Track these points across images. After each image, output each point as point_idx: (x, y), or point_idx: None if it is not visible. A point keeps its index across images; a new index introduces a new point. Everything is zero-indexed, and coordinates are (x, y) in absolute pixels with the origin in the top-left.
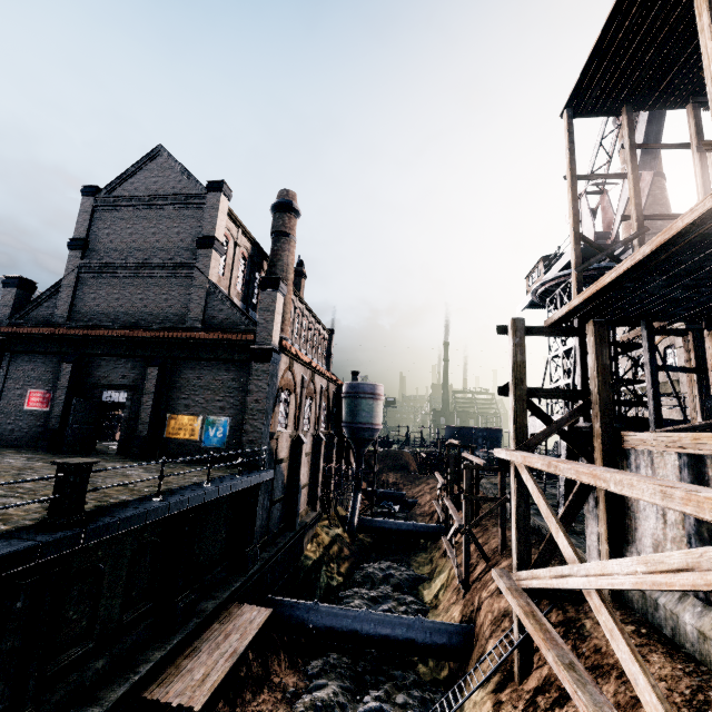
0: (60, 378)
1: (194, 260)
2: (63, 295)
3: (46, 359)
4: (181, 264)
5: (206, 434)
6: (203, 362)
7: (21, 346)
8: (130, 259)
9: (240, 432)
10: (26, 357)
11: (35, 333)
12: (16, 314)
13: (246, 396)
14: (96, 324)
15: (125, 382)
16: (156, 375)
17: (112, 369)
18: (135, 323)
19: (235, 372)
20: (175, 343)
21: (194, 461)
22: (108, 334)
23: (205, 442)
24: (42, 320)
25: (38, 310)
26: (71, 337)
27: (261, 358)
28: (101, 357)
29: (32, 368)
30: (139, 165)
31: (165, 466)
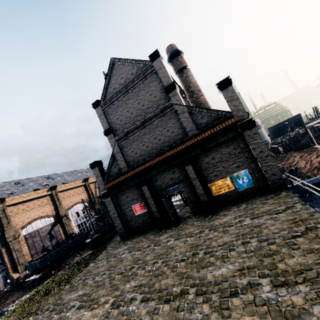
0: (145, 194)
1: (169, 102)
2: (118, 158)
3: (130, 190)
4: (164, 108)
5: (237, 184)
6: (209, 149)
7: (116, 190)
8: (136, 123)
9: (259, 173)
10: (121, 193)
11: (119, 181)
12: (104, 178)
13: (249, 153)
14: (142, 162)
15: (174, 180)
16: (192, 169)
17: (164, 178)
18: (159, 151)
19: (232, 144)
20: (188, 148)
21: (239, 200)
22: (152, 163)
23: (239, 188)
24: (117, 174)
25: (112, 171)
26: (136, 174)
27: (248, 127)
28: (154, 175)
29: (127, 196)
30: (108, 76)
31: (243, 210)
